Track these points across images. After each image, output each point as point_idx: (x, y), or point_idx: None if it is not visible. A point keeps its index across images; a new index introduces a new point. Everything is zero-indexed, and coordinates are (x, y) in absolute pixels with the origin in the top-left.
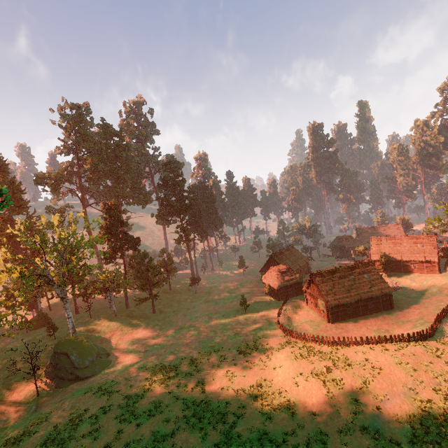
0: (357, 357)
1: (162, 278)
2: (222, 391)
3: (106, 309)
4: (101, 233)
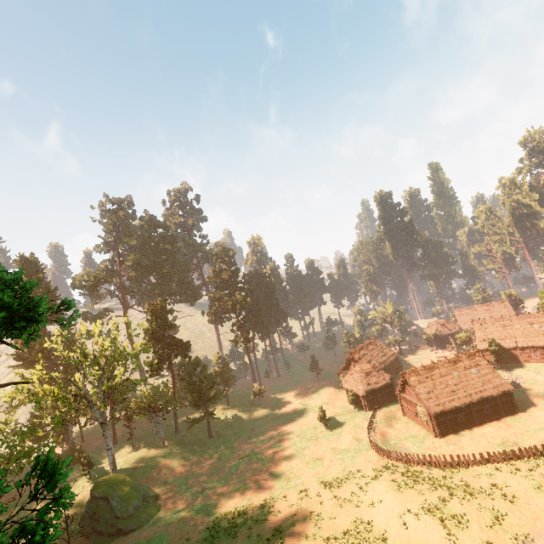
0: (480, 482)
1: (219, 390)
2: (308, 541)
3: (151, 435)
4: (146, 339)
